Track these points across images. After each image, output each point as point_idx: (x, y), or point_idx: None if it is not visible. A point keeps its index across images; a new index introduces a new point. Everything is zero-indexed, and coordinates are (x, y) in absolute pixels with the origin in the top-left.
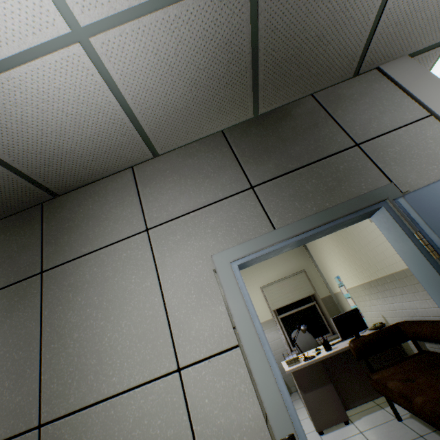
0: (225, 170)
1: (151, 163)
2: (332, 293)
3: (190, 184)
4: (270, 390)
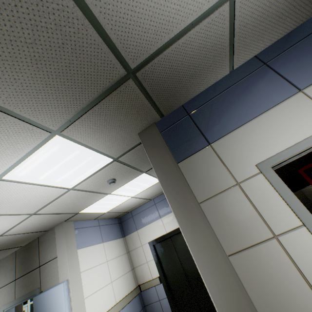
0: (12, 270)
1: None
2: None
3: (5, 274)
4: None
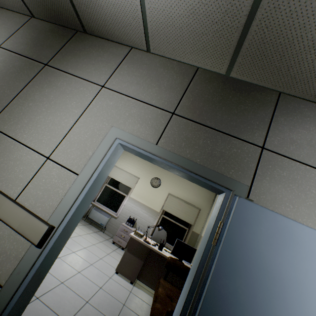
0: (171, 91)
1: (142, 54)
2: (200, 234)
3: (146, 82)
4: (67, 203)
